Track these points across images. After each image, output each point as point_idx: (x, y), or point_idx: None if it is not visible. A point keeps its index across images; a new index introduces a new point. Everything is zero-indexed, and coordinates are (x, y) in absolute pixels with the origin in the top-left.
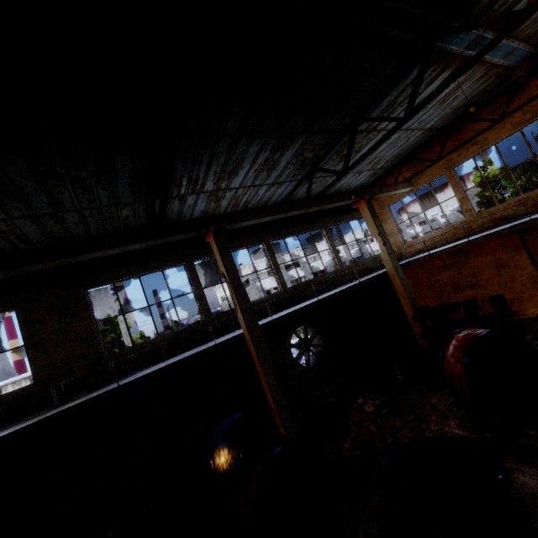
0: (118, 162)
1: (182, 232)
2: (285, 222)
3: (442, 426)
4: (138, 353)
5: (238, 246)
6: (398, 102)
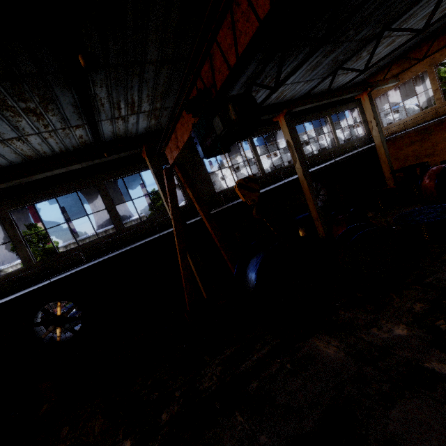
0: (251, 66)
1: (268, 114)
2: (304, 111)
3: None
4: (231, 192)
5: (277, 128)
6: (414, 15)
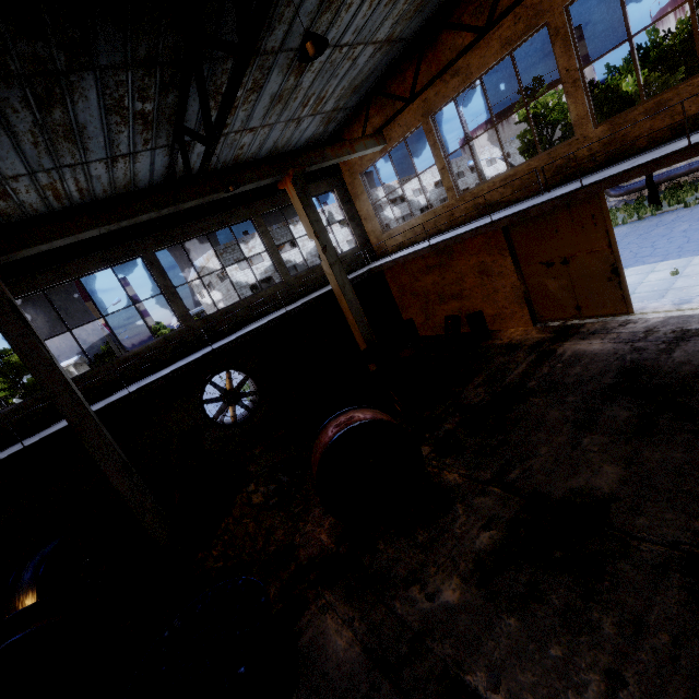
0: None
1: None
2: (179, 215)
3: (316, 527)
4: None
5: (91, 267)
6: None
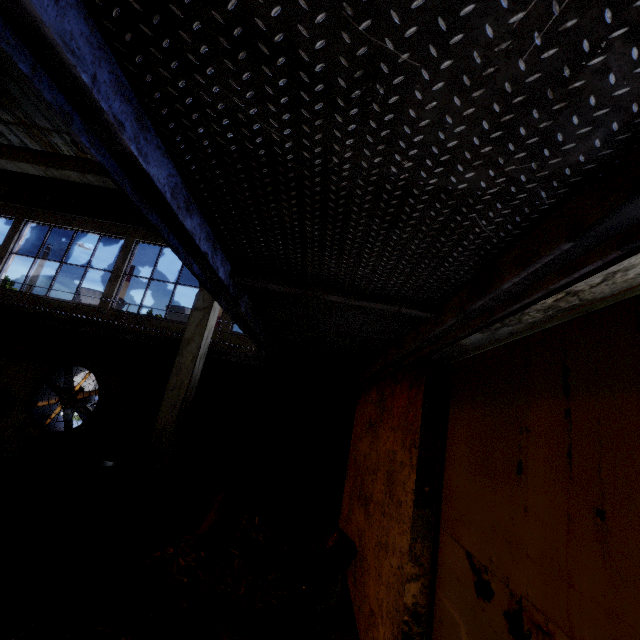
0: None
1: None
2: None
3: None
4: None
5: (89, 227)
6: None
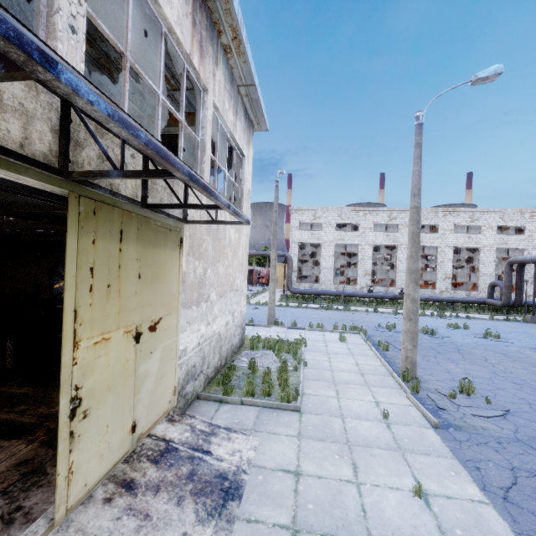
0: None
1: None
2: None
3: None
4: None
5: None
6: None
